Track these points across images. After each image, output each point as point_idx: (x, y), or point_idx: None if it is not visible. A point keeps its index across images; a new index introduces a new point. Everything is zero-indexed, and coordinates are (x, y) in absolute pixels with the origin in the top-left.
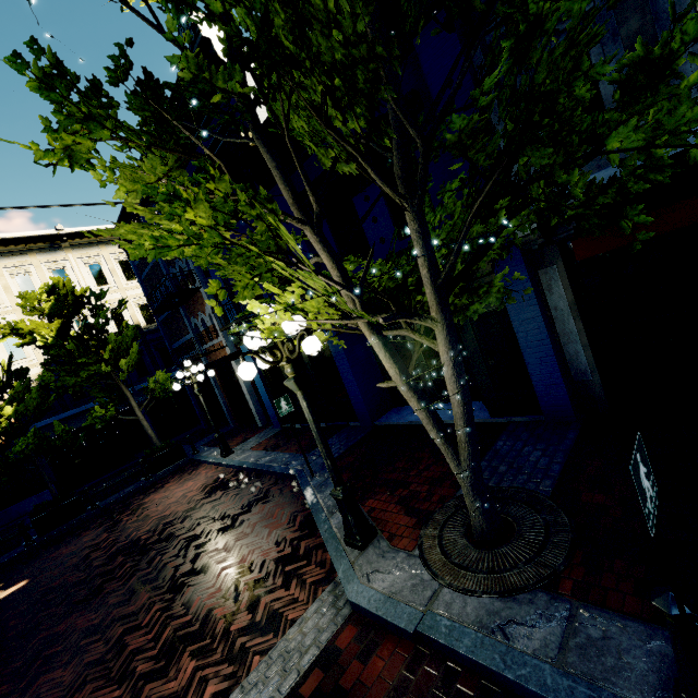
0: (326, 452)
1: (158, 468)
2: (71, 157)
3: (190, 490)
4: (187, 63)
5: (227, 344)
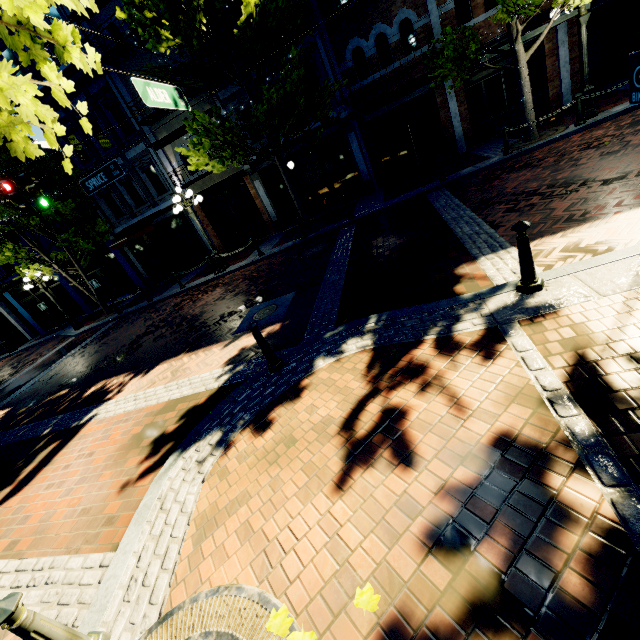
0: (61, 307)
1: None
2: None
3: None
4: None
5: None
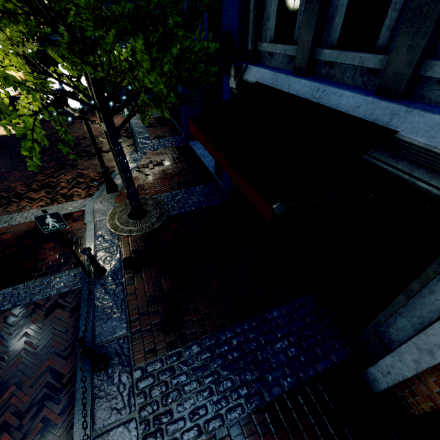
0: (96, 152)
1: None
2: None
3: None
4: None
5: None
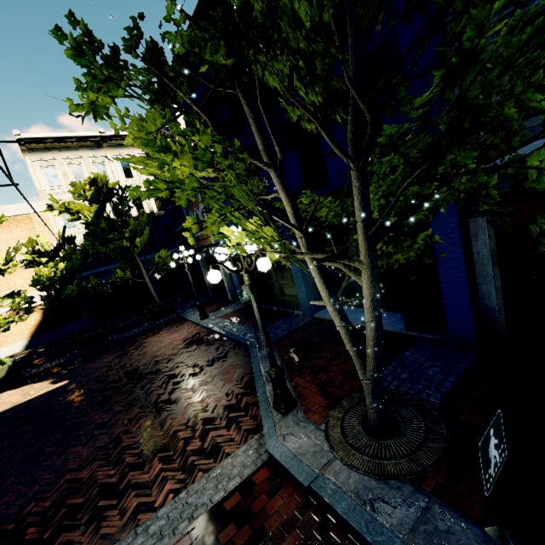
0: (267, 342)
1: (157, 319)
2: (95, 110)
3: (175, 339)
4: (181, 40)
5: (212, 235)
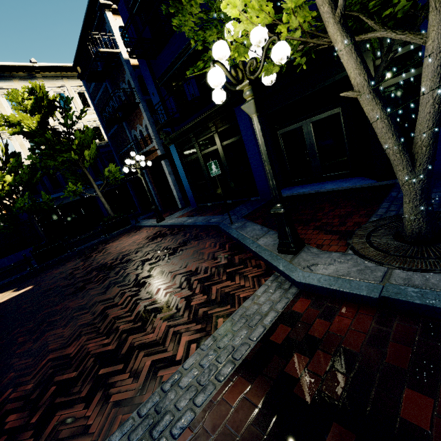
0: (273, 172)
1: (113, 230)
2: None
3: (137, 239)
4: None
5: (158, 147)
